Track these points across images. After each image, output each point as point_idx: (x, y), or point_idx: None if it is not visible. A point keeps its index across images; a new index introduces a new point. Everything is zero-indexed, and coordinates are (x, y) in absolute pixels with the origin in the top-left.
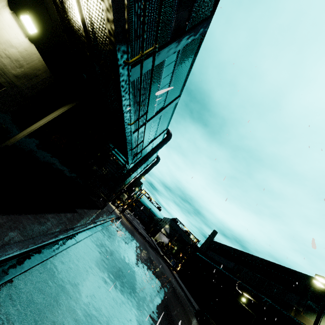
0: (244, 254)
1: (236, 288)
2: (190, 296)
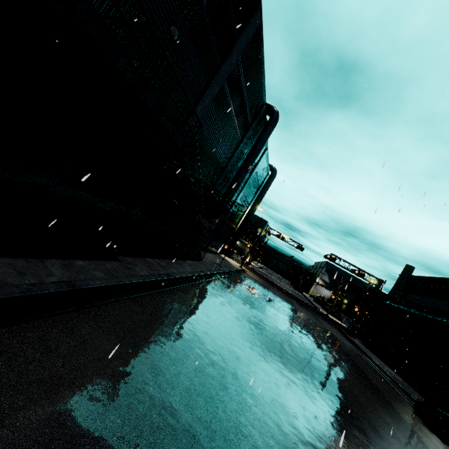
0: None
1: None
2: (393, 373)
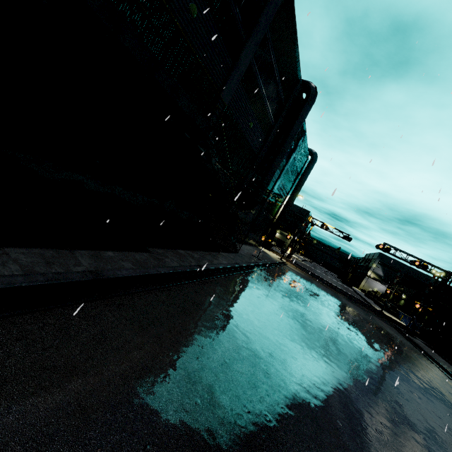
0: None
1: None
2: None
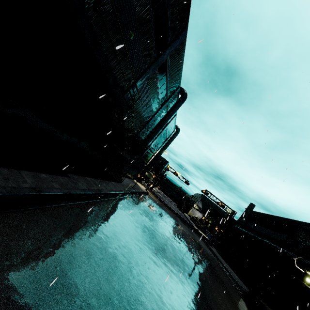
0: (299, 223)
1: (295, 265)
2: (233, 272)
